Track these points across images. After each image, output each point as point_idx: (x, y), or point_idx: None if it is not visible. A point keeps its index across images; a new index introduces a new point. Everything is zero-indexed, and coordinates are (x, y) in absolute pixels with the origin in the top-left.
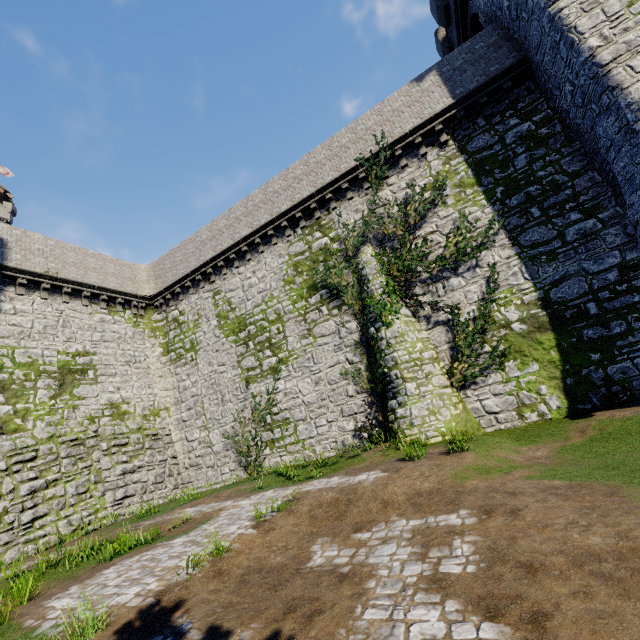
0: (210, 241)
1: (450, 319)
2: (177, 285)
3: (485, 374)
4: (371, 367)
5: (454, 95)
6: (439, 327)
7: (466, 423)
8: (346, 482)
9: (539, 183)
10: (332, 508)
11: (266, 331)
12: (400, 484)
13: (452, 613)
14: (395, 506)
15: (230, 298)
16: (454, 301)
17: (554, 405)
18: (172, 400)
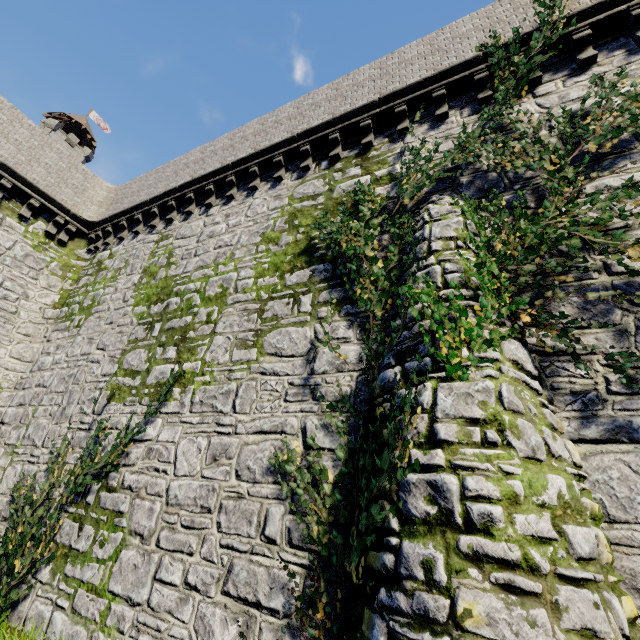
0: (195, 164)
1: None
2: (126, 215)
3: None
4: (354, 481)
5: None
6: (632, 448)
7: None
8: None
9: None
10: None
11: (190, 312)
12: None
13: None
14: None
15: (175, 247)
16: None
17: None
18: (15, 379)
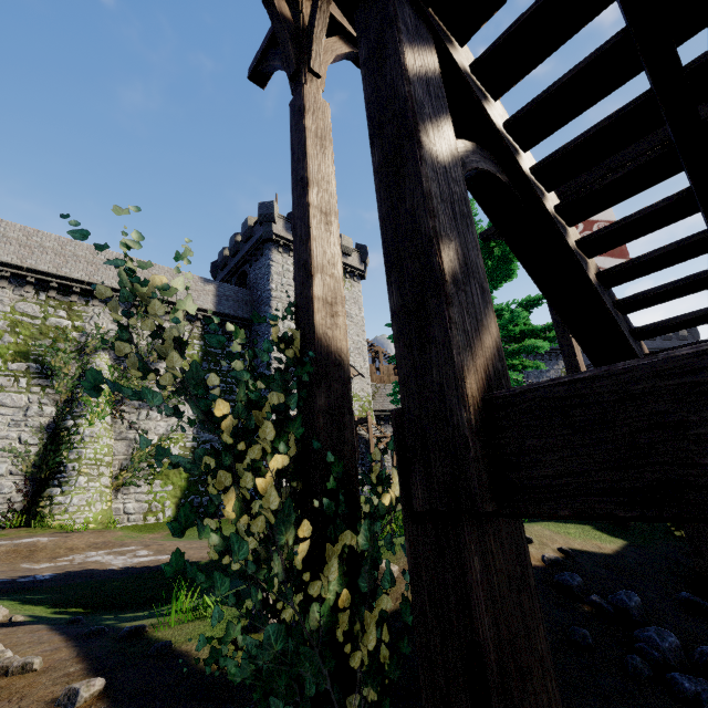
0: None
1: (137, 438)
2: None
3: (139, 485)
4: (45, 453)
5: (217, 307)
6: (126, 441)
7: (109, 517)
8: (15, 542)
9: (227, 384)
10: (13, 554)
11: None
12: (79, 540)
13: (154, 557)
14: (80, 549)
15: None
16: (147, 427)
17: (168, 514)
18: None
